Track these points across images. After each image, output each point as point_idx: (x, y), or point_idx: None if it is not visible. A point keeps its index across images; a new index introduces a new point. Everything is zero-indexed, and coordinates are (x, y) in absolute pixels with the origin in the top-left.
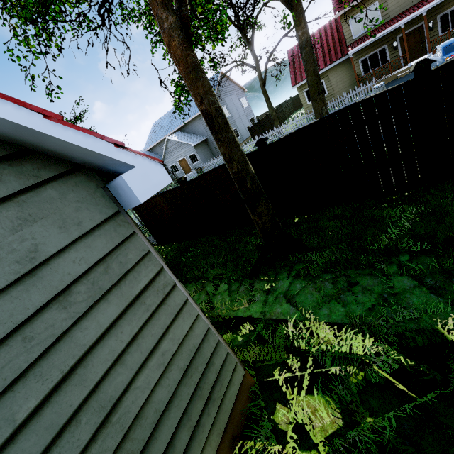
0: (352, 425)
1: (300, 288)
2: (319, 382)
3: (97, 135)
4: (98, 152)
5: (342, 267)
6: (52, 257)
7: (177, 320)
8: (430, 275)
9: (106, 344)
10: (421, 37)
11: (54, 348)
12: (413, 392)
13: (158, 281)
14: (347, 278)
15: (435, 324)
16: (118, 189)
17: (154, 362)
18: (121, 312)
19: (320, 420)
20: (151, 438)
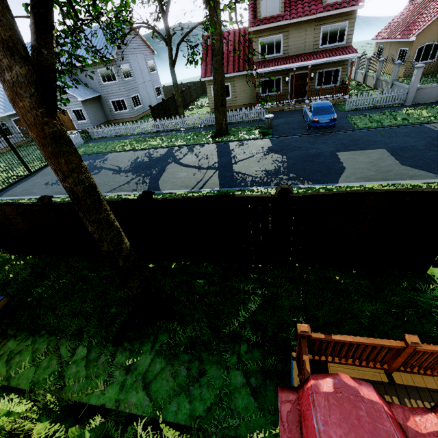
0: None
1: (159, 370)
2: None
3: None
4: None
5: (199, 349)
6: None
7: None
8: (255, 373)
9: None
10: (304, 82)
11: None
12: None
13: None
14: (200, 364)
15: (247, 433)
16: None
17: None
18: None
19: None
20: None
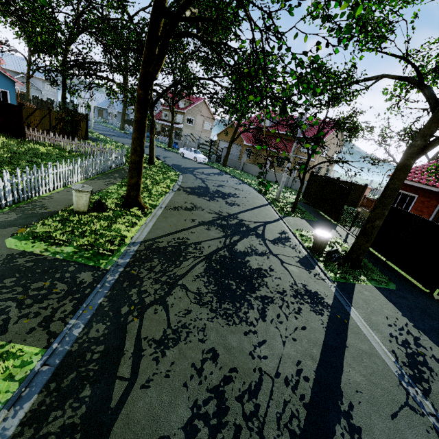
0: None
1: None
2: None
3: None
4: None
5: None
6: None
7: None
8: None
9: None
10: None
11: None
12: None
13: None
14: None
15: None
16: None
17: None
18: None
19: None
20: None
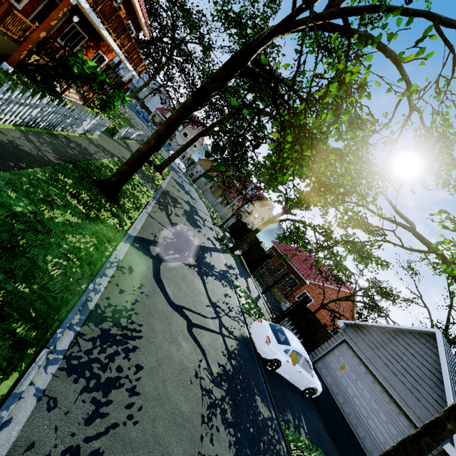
0: None
1: None
2: None
3: None
4: None
5: None
6: None
7: None
8: None
9: None
10: None
11: None
12: None
13: None
14: None
15: None
16: None
17: None
18: None
19: None
20: None
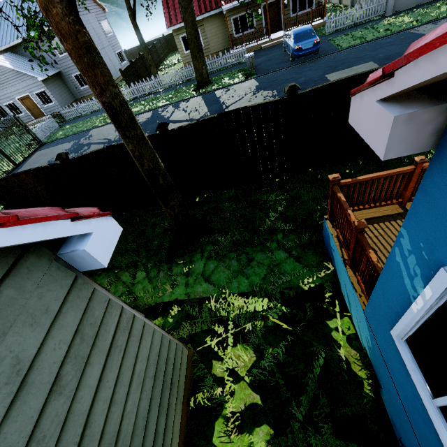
0: (261, 357)
1: (213, 267)
2: (240, 338)
3: (53, 217)
4: (60, 237)
5: (242, 246)
6: (33, 357)
7: (141, 343)
8: (295, 248)
9: (99, 398)
10: (278, 11)
11: (63, 431)
12: (289, 325)
13: (122, 321)
14: (247, 255)
15: (299, 282)
16: (75, 258)
17: (134, 386)
18: (103, 366)
19: (243, 361)
20: (144, 437)
